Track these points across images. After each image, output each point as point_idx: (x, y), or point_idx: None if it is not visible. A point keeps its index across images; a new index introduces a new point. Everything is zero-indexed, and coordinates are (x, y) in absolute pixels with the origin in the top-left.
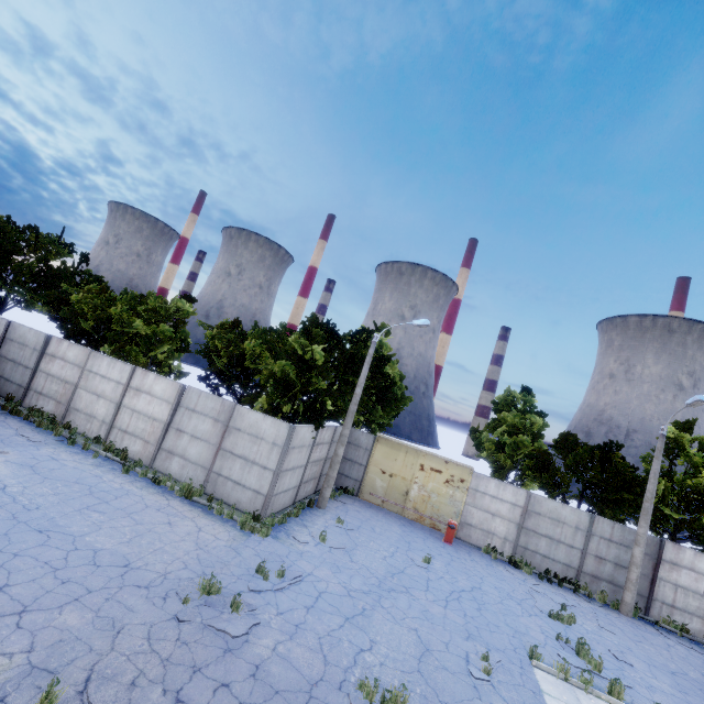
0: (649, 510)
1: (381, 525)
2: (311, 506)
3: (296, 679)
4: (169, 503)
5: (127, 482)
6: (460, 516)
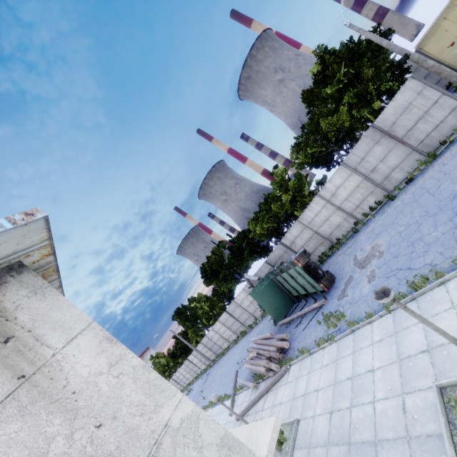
0: None
1: None
2: None
3: None
4: (437, 165)
5: (405, 194)
6: None
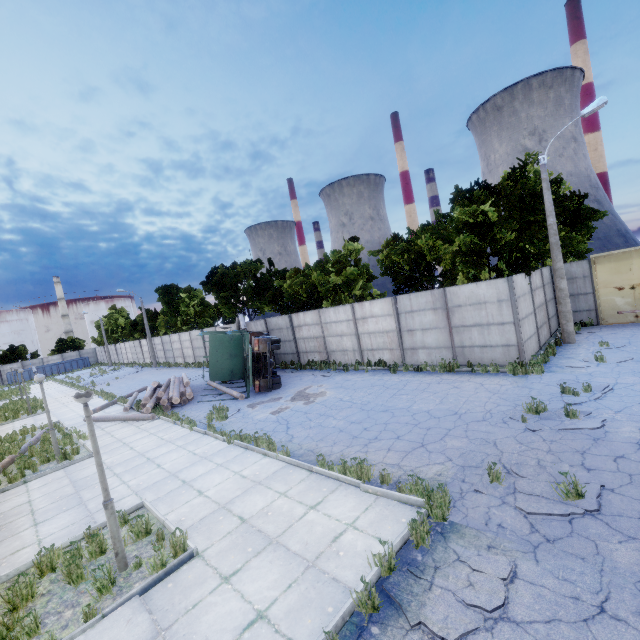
0: None
1: None
2: (559, 345)
3: None
4: (441, 378)
5: (400, 377)
6: None
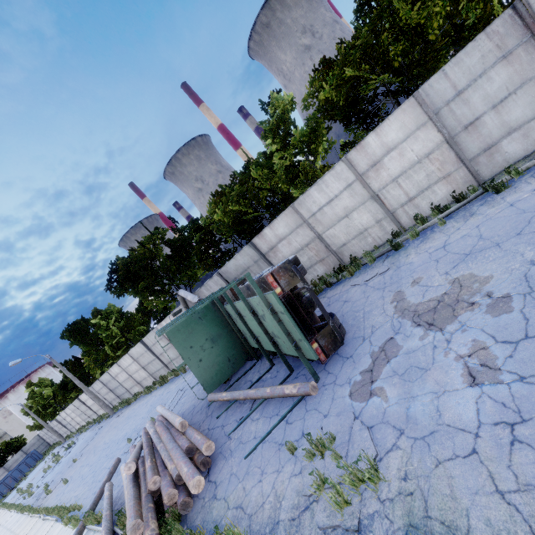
0: None
1: None
2: None
3: None
4: None
5: None
6: None
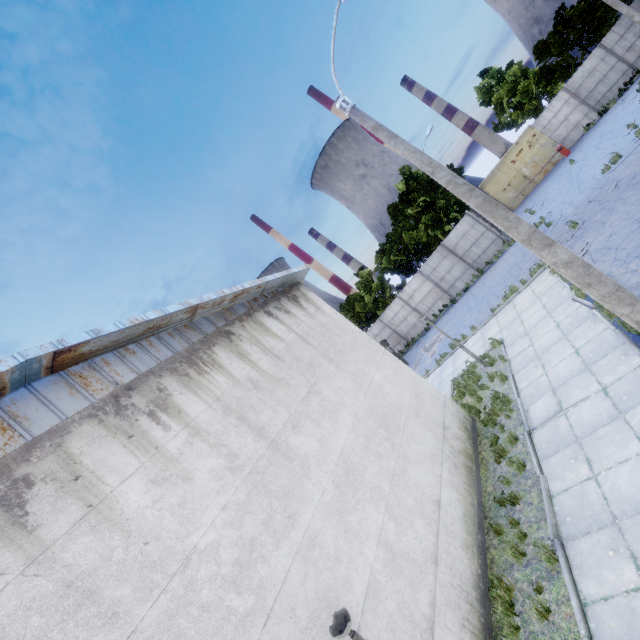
0: (614, 1)
1: (538, 193)
2: None
3: (587, 195)
4: (482, 278)
5: (462, 299)
6: (556, 144)
